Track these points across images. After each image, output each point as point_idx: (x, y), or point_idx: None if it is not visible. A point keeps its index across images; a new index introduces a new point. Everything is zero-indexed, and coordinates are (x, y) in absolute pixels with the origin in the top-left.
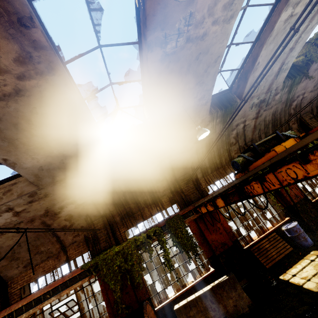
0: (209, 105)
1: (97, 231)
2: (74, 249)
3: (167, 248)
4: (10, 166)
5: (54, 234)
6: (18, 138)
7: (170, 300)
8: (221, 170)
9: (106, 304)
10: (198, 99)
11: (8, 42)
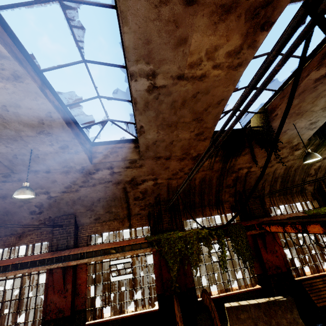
0: (315, 131)
1: (162, 212)
2: (137, 220)
3: (225, 250)
4: (139, 133)
5: (127, 201)
6: (164, 113)
7: (213, 297)
8: (288, 197)
9: (155, 277)
10: (310, 122)
11: (238, 38)
